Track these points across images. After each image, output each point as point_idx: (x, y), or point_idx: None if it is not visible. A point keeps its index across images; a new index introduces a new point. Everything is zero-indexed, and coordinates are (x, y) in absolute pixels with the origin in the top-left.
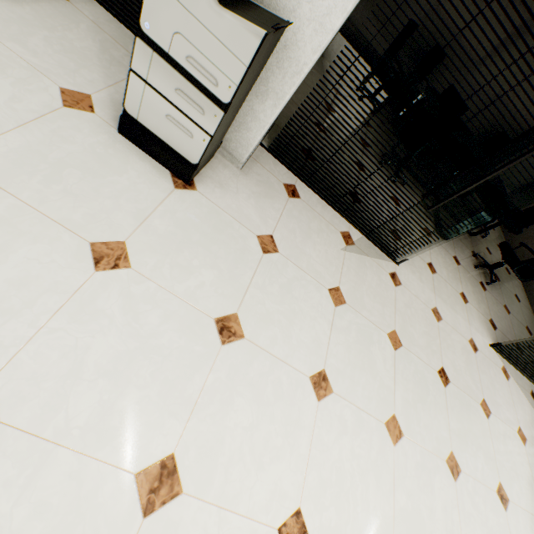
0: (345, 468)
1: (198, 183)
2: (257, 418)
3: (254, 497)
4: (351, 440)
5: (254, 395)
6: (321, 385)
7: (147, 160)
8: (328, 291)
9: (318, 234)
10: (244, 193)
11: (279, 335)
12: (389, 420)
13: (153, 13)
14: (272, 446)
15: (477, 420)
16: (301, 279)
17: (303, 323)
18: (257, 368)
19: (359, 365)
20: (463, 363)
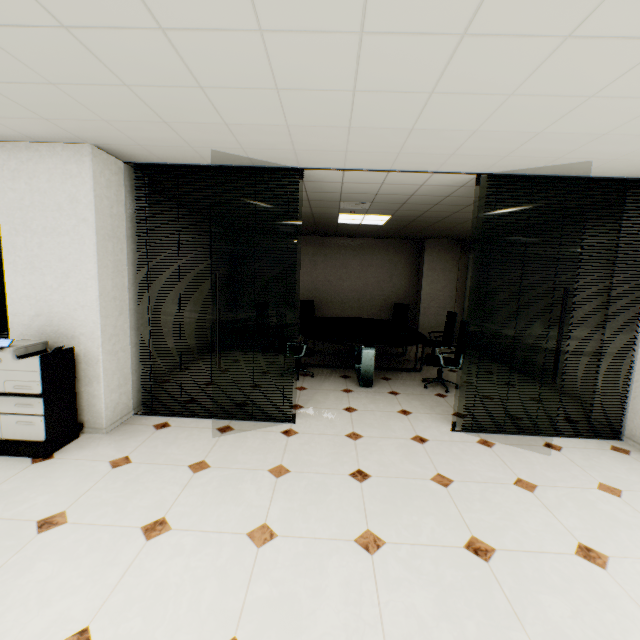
0: (170, 582)
1: (58, 454)
2: (59, 571)
3: (27, 629)
4: (188, 557)
5: (62, 556)
6: (156, 529)
7: (13, 459)
8: (188, 467)
9: (186, 438)
10: (106, 444)
11: (111, 510)
12: (255, 530)
13: None
14: (69, 586)
15: (424, 493)
16: (154, 470)
17: (146, 495)
18: (74, 538)
19: (217, 502)
20: (399, 456)
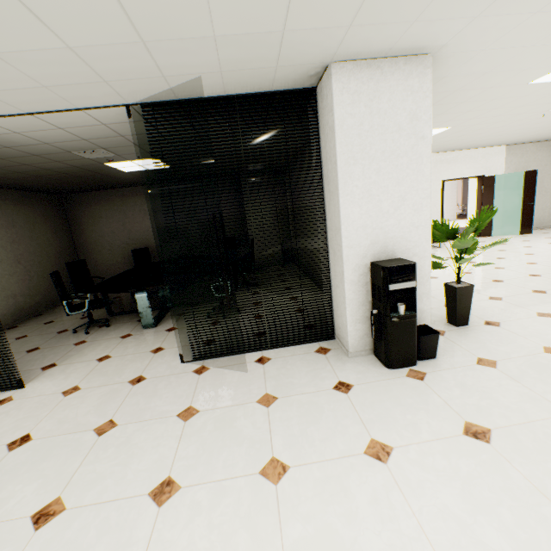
0: None
1: None
2: None
3: None
4: None
5: None
6: None
7: None
8: None
9: None
10: None
11: None
12: None
13: None
14: None
15: (67, 449)
16: None
17: None
18: None
19: None
20: (91, 407)
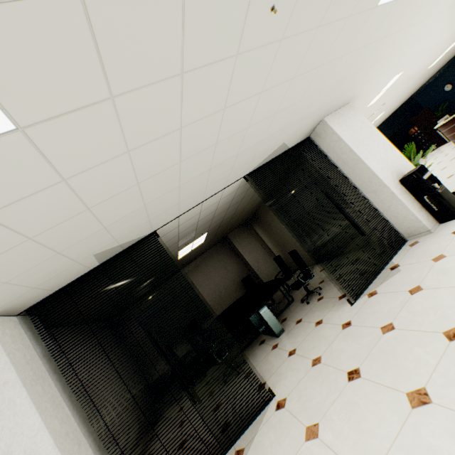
0: None
1: None
2: None
3: None
4: None
5: None
6: None
7: None
8: None
9: None
10: None
11: None
12: None
13: None
14: None
15: (392, 342)
16: None
17: None
18: None
19: None
20: (352, 343)
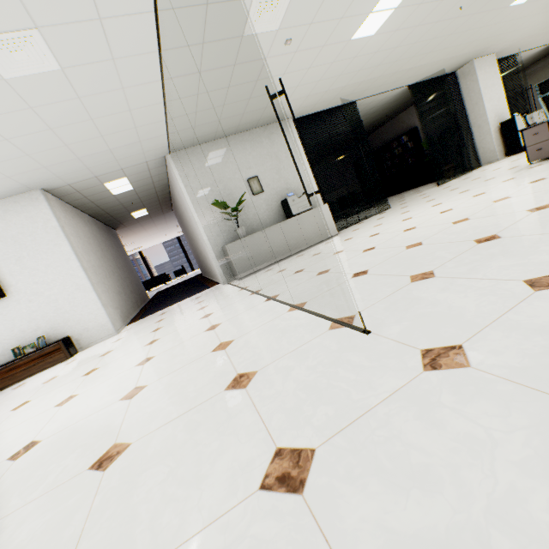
0: None
1: None
2: None
3: None
4: None
5: None
6: None
7: None
8: None
9: None
10: None
11: None
12: None
13: (518, 127)
14: None
15: None
16: None
17: None
18: None
19: None
20: None
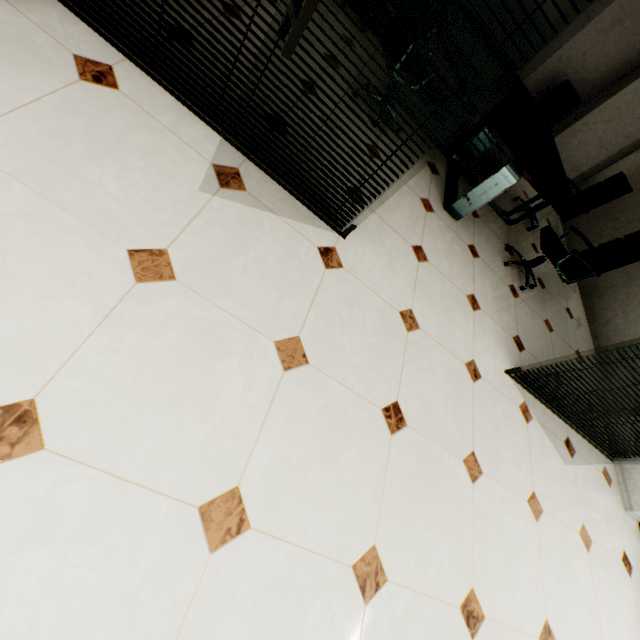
0: (1, 625)
1: None
2: None
3: None
4: (63, 552)
5: None
6: (3, 435)
7: None
8: (127, 253)
9: (145, 155)
10: None
11: None
12: (216, 501)
13: None
14: None
15: (451, 486)
16: (43, 221)
17: (1, 302)
18: None
19: (164, 395)
20: (445, 396)
